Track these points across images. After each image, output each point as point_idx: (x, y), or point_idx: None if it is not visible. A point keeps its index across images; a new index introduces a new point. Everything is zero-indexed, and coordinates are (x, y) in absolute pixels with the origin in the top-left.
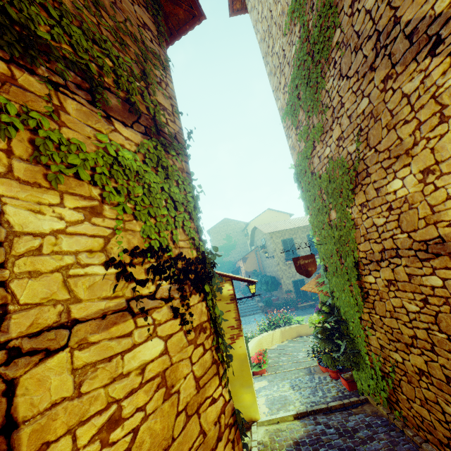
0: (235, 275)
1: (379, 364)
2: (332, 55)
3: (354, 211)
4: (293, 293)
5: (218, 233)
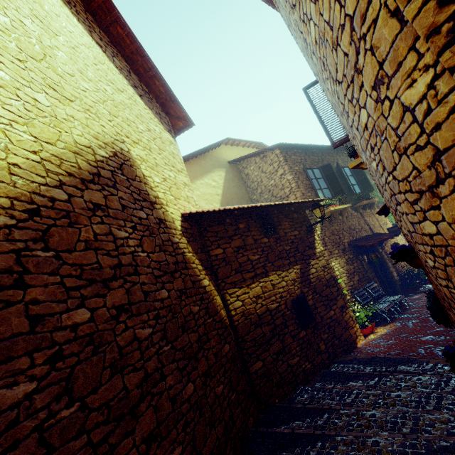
0: None
1: None
2: None
3: None
4: None
5: None
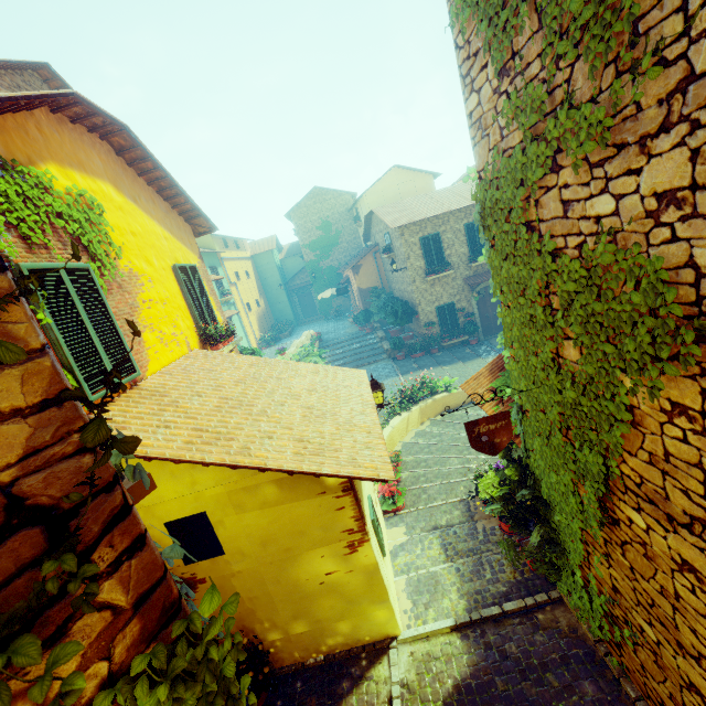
0: (350, 472)
1: (604, 608)
2: None
3: (643, 398)
4: (436, 326)
5: (305, 218)
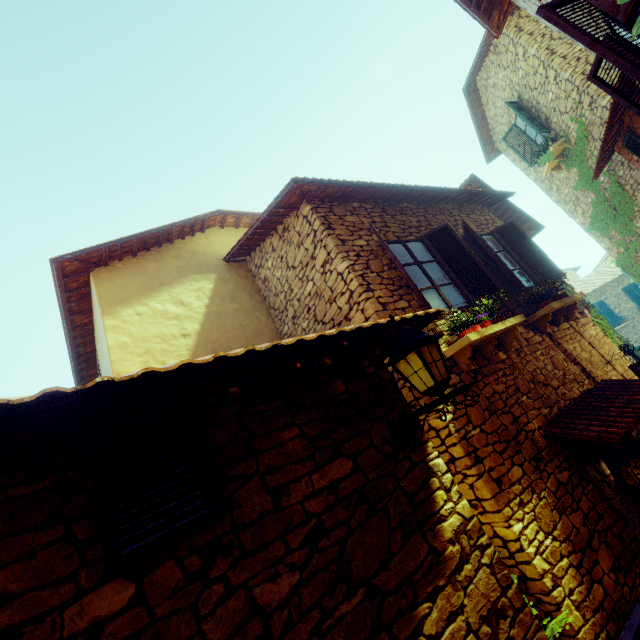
0: None
1: None
2: (636, 214)
3: None
4: None
5: None
